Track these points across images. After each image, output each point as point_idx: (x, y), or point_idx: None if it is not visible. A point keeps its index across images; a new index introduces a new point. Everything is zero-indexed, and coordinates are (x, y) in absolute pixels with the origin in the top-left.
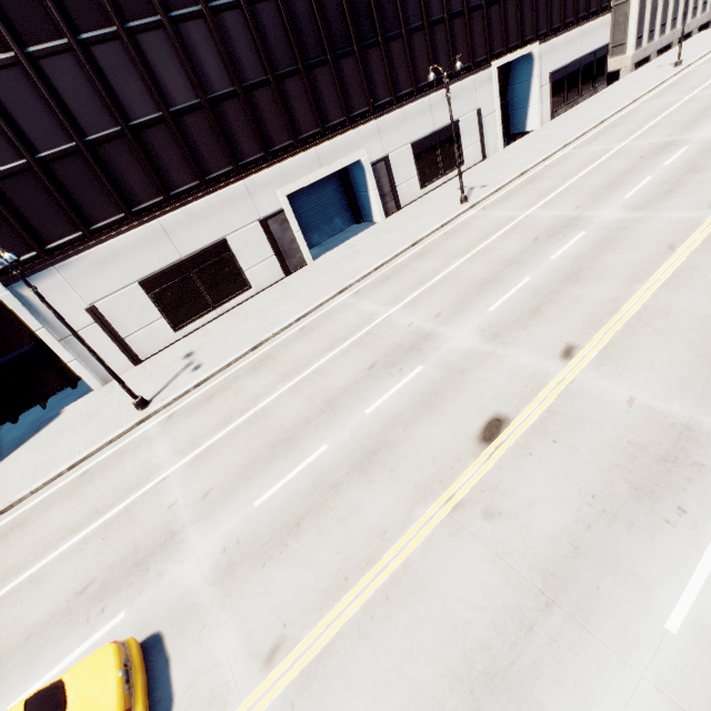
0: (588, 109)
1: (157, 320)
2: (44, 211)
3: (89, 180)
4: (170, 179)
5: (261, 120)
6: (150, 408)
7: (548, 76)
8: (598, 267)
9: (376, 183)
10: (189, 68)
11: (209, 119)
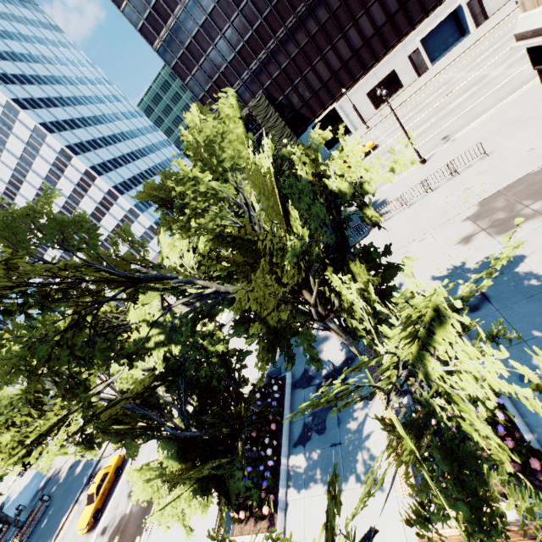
0: None
1: (370, 107)
2: (344, 78)
3: (355, 64)
4: (376, 54)
5: (409, 14)
6: (370, 128)
7: None
8: None
9: (470, 12)
10: (384, 10)
11: (390, 25)
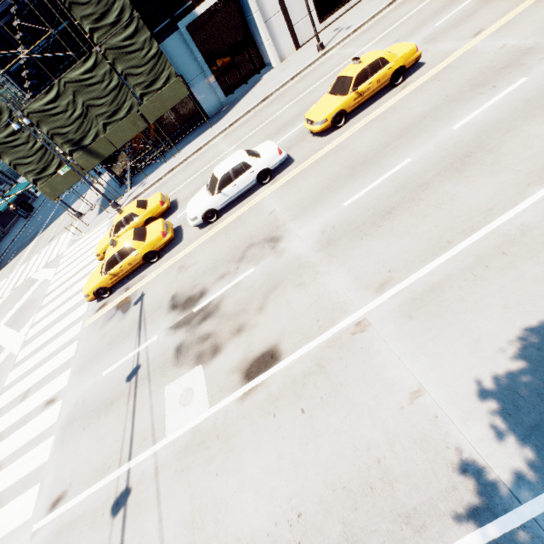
0: None
1: (311, 12)
2: None
3: None
4: None
5: None
6: (327, 48)
7: None
8: None
9: None
10: None
11: None
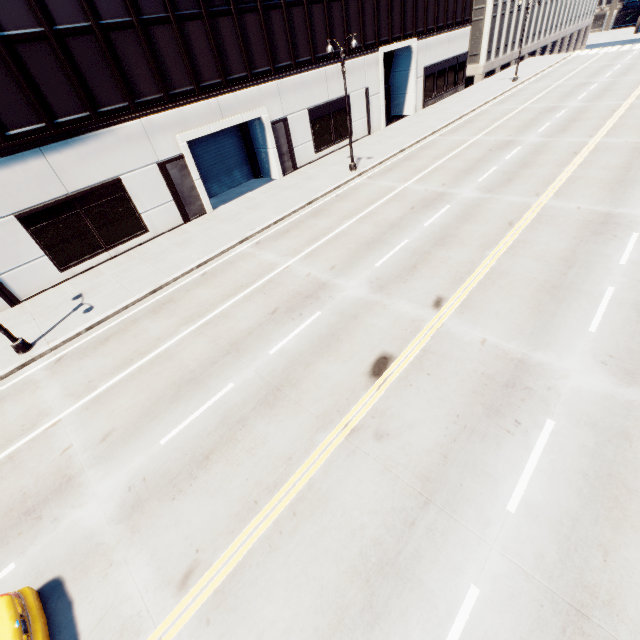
0: (451, 104)
1: (38, 258)
2: None
3: None
4: (54, 105)
5: (161, 59)
6: (34, 351)
7: (422, 69)
8: (459, 235)
9: (275, 142)
10: None
11: (101, 47)
